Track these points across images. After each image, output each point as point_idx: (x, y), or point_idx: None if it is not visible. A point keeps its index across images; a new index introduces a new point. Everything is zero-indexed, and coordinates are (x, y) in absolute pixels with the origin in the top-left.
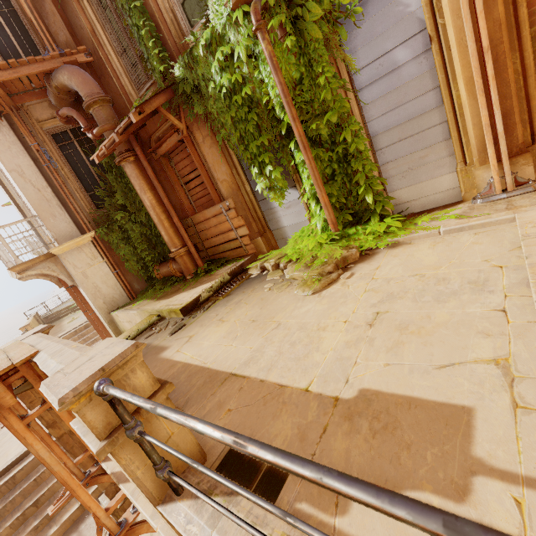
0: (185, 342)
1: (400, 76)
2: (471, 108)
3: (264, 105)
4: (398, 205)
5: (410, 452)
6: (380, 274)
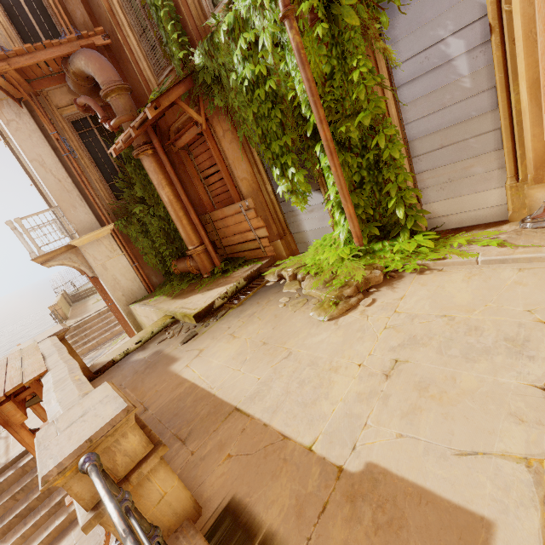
0: (195, 357)
1: (449, 72)
2: (532, 116)
3: (289, 101)
4: (432, 219)
5: None
6: (404, 307)
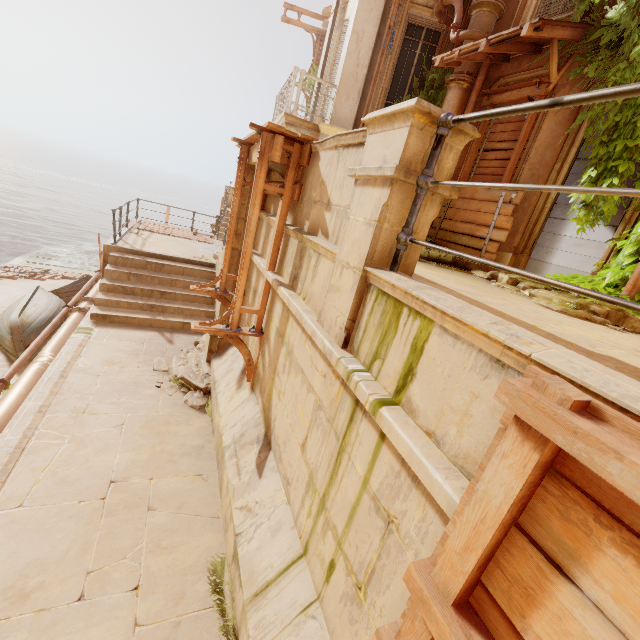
0: None
1: None
2: None
3: None
4: None
5: None
6: None
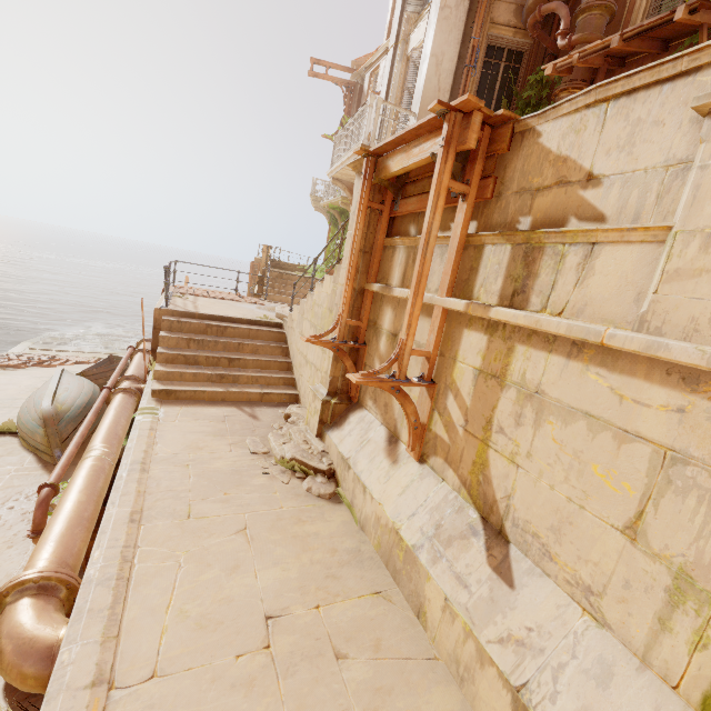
0: None
1: None
2: None
3: None
4: None
5: None
6: None
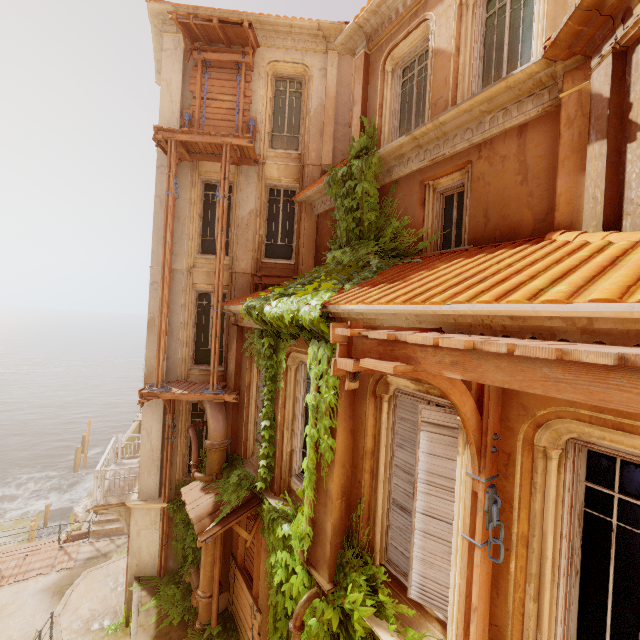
0: None
1: None
2: None
3: None
4: None
5: None
6: None
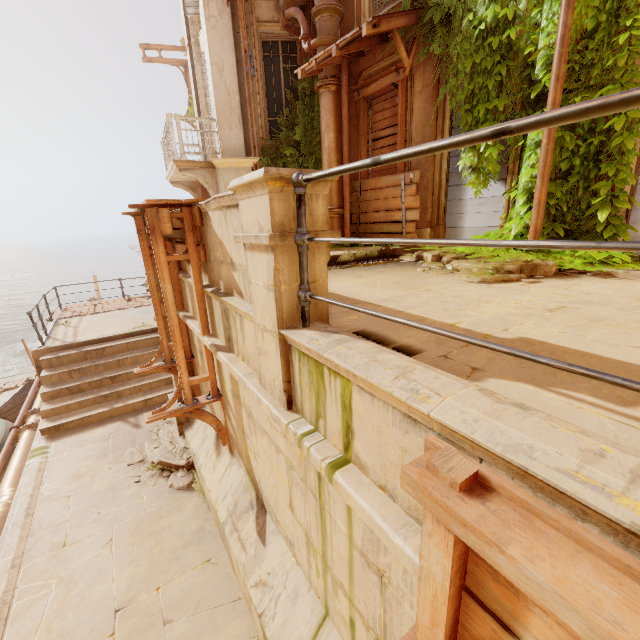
0: None
1: None
2: None
3: (522, 59)
4: None
5: (571, 375)
6: (579, 288)
